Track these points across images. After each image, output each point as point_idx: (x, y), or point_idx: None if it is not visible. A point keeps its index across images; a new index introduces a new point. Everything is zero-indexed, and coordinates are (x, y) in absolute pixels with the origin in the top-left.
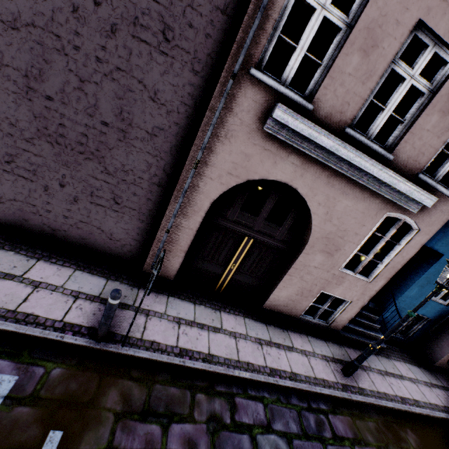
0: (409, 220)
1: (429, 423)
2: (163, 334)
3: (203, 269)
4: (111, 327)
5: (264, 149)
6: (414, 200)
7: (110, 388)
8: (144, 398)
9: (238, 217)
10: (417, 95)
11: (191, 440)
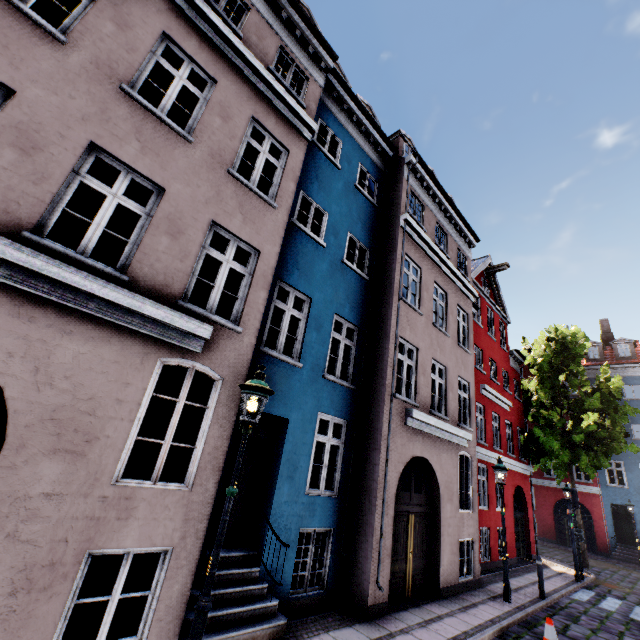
0: (202, 367)
1: None
2: None
3: None
4: None
5: None
6: (190, 335)
7: None
8: None
9: None
10: (211, 274)
11: None
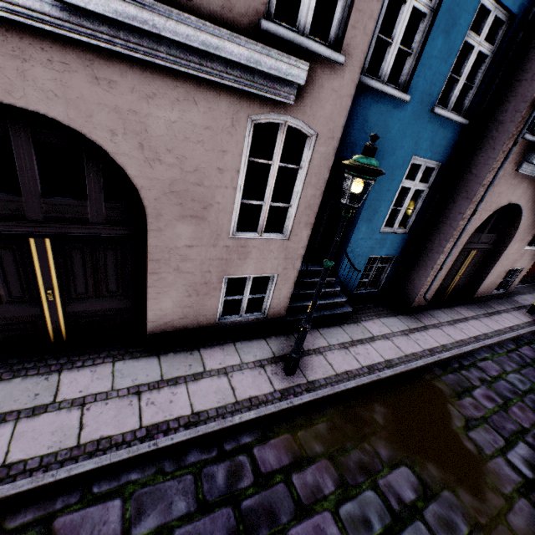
0: (294, 122)
1: (404, 381)
2: None
3: None
4: None
5: None
6: (280, 80)
7: None
8: None
9: None
10: None
11: None
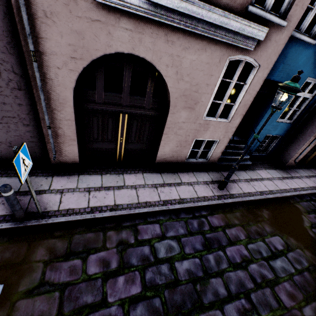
0: (249, 59)
1: (278, 201)
2: (76, 202)
3: (100, 149)
4: (31, 210)
5: (92, 21)
6: (250, 37)
7: (38, 248)
8: (66, 246)
9: (106, 99)
10: None
11: (105, 260)
